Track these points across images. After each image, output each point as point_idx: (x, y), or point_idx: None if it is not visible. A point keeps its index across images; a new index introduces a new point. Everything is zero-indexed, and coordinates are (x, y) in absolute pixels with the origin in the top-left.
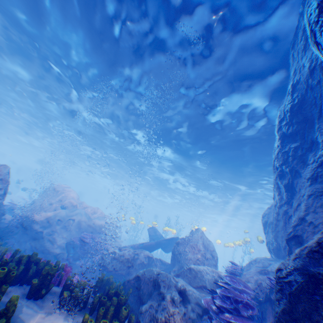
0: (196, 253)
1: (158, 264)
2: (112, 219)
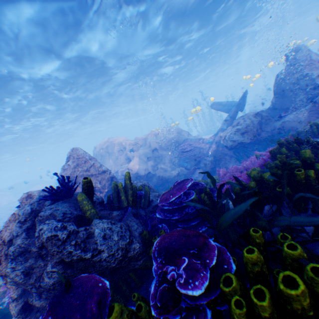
0: (318, 67)
1: (264, 114)
2: (175, 127)
